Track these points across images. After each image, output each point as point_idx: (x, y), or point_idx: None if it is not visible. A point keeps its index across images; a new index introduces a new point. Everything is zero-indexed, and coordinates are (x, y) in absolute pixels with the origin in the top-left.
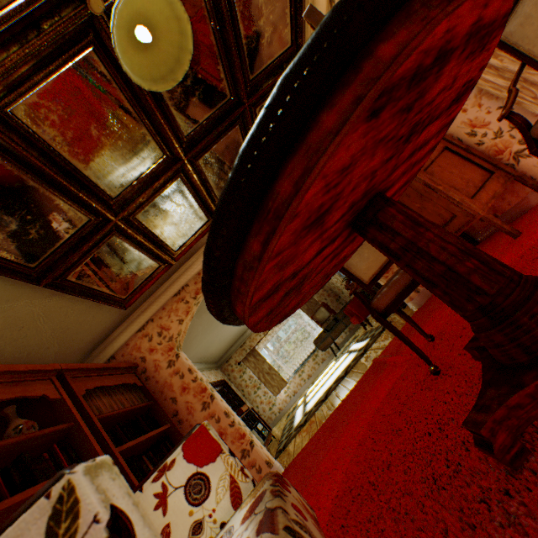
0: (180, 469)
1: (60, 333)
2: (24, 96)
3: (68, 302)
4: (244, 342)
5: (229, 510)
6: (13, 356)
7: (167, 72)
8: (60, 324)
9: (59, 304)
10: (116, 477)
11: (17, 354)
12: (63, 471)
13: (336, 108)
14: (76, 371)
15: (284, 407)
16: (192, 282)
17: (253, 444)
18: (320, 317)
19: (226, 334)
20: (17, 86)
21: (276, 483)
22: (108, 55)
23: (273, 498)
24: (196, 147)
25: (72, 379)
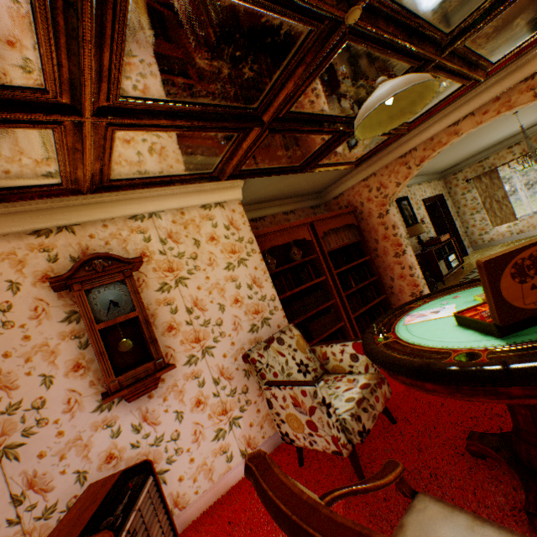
0: (349, 349)
1: (310, 184)
2: (295, 102)
3: (316, 172)
4: (485, 158)
5: (362, 370)
6: (288, 195)
7: (406, 104)
8: (310, 181)
9: (311, 174)
10: (324, 388)
11: (289, 194)
12: (315, 384)
13: (404, 377)
14: (318, 220)
15: (497, 240)
16: (419, 148)
17: (421, 294)
18: None
19: (461, 154)
20: (291, 99)
21: (376, 385)
22: (359, 35)
23: (368, 392)
24: (460, 39)
25: (316, 226)
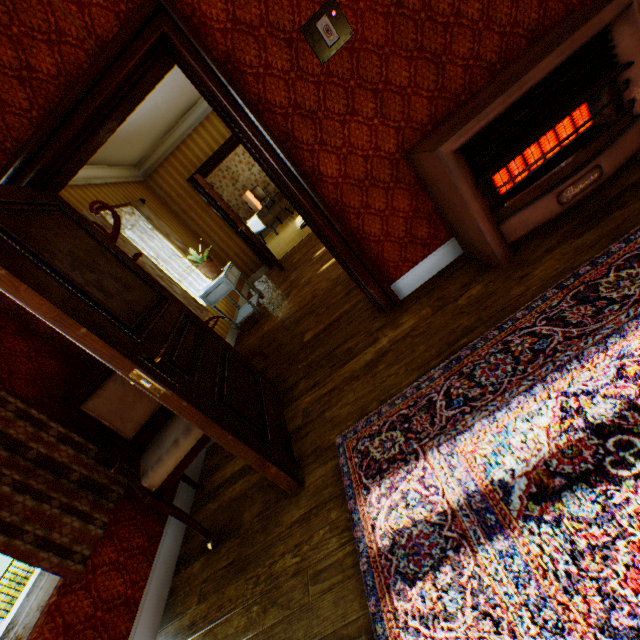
0: None
1: None
2: None
3: None
4: None
5: None
6: None
7: None
8: None
9: None
10: None
11: None
12: None
13: None
14: None
15: None
16: None
17: None
18: (260, 194)
19: None
20: None
21: None
22: None
23: None
24: None
25: None
